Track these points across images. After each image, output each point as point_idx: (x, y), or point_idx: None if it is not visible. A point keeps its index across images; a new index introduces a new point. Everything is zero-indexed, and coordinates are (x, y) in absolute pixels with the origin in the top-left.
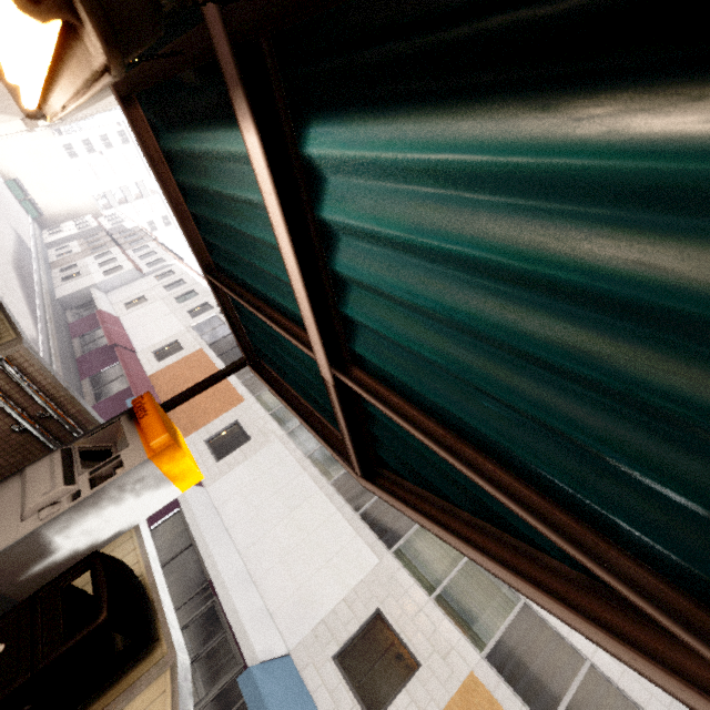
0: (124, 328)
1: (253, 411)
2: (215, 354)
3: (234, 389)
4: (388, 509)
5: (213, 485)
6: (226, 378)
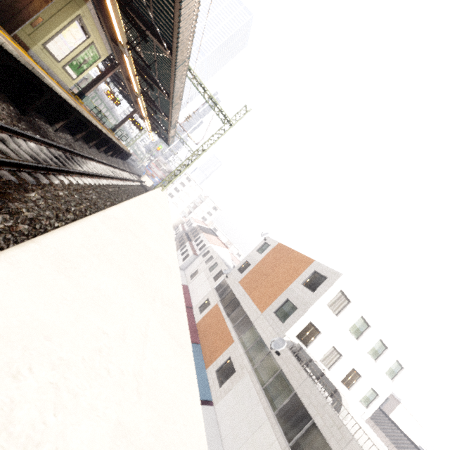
0: (189, 292)
1: (237, 349)
2: (222, 307)
3: (229, 333)
4: (309, 445)
5: (217, 404)
6: (226, 325)
